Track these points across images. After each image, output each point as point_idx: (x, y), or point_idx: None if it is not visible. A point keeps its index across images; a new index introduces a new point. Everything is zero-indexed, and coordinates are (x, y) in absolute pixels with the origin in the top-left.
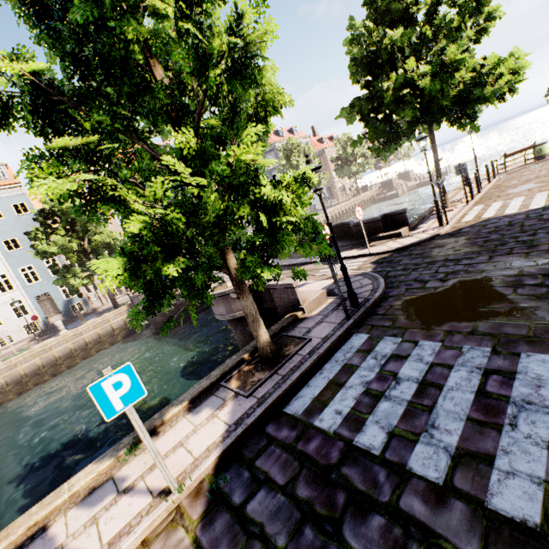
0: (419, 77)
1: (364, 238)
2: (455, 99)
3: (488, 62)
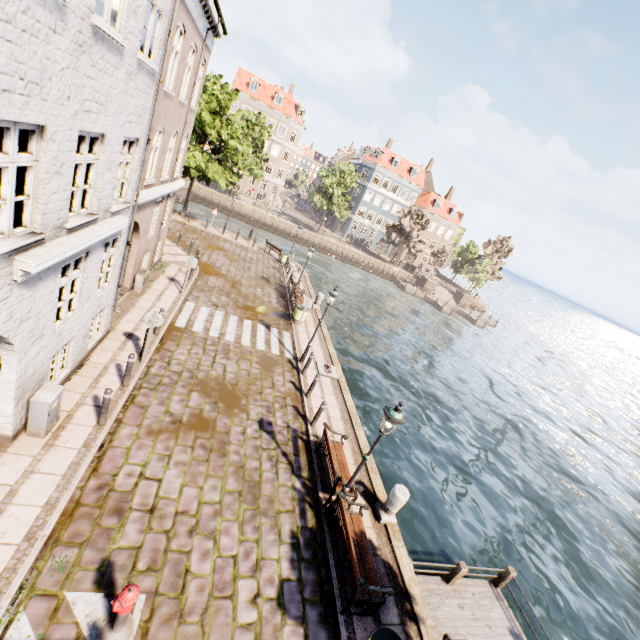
0: None
1: None
2: None
3: None
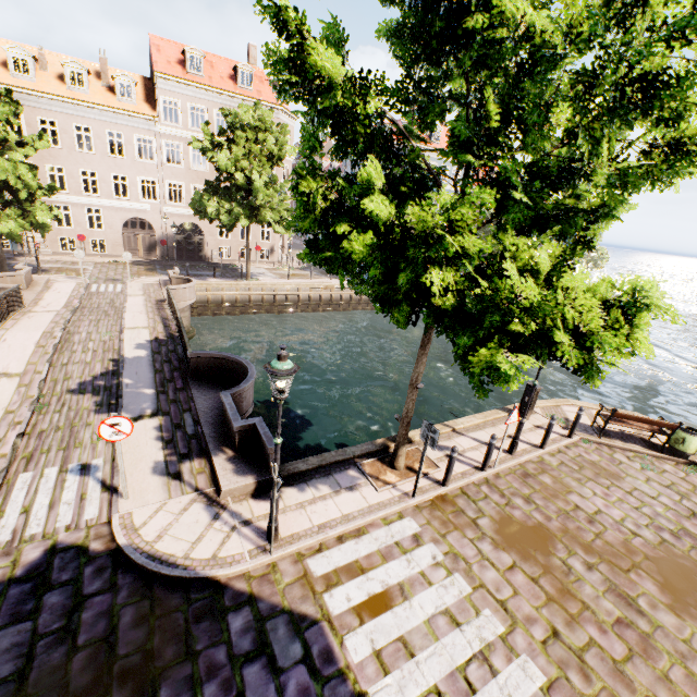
0: (370, 217)
1: (120, 473)
2: (430, 318)
3: (522, 288)
